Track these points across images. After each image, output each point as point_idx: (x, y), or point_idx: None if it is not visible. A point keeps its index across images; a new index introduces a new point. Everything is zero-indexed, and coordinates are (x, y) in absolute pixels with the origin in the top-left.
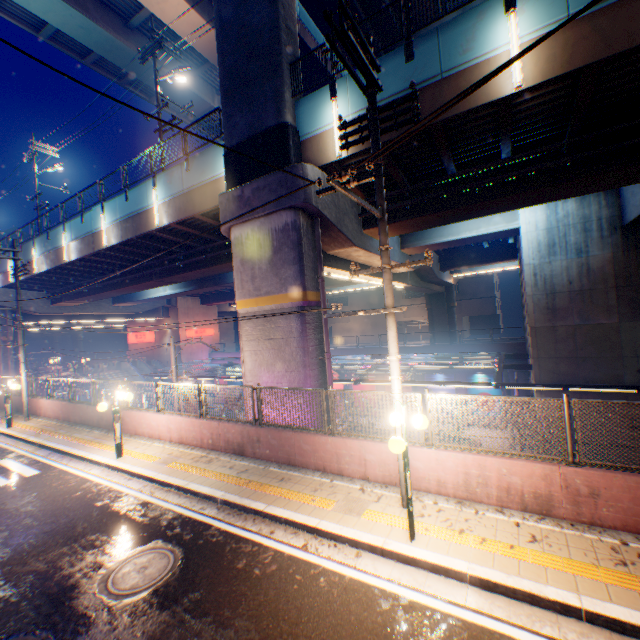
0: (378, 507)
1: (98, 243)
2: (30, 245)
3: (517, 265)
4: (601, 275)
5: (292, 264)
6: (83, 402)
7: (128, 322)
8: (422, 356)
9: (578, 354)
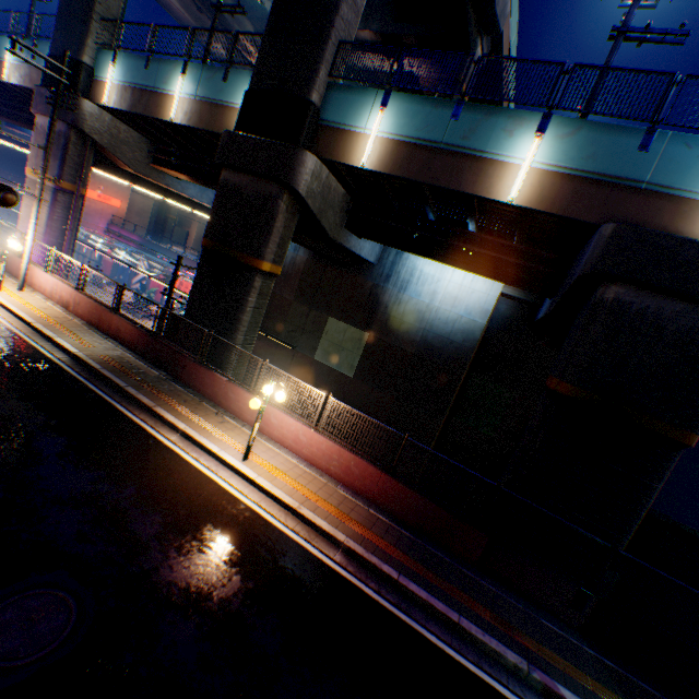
0: (8, 286)
1: None
2: None
3: None
4: (299, 269)
5: (58, 160)
6: None
7: None
8: None
9: (271, 312)
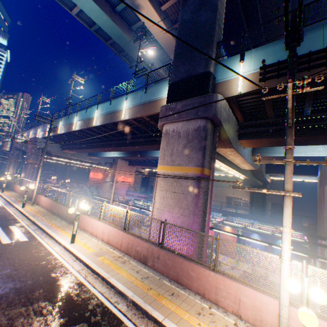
0: None
1: (90, 123)
2: (59, 120)
3: (313, 179)
4: None
5: (198, 150)
6: (61, 203)
7: (92, 166)
8: (250, 221)
9: None
